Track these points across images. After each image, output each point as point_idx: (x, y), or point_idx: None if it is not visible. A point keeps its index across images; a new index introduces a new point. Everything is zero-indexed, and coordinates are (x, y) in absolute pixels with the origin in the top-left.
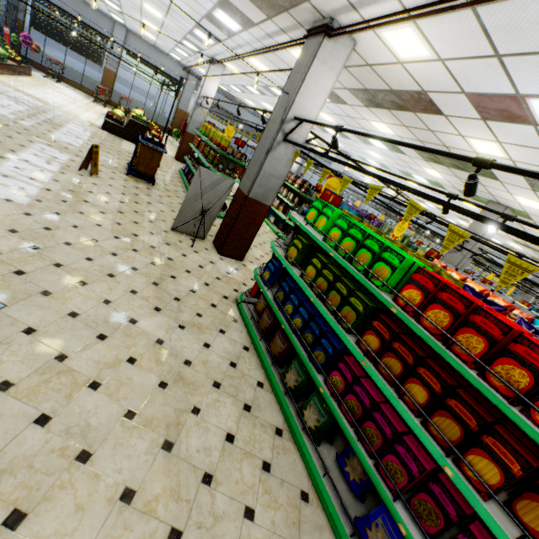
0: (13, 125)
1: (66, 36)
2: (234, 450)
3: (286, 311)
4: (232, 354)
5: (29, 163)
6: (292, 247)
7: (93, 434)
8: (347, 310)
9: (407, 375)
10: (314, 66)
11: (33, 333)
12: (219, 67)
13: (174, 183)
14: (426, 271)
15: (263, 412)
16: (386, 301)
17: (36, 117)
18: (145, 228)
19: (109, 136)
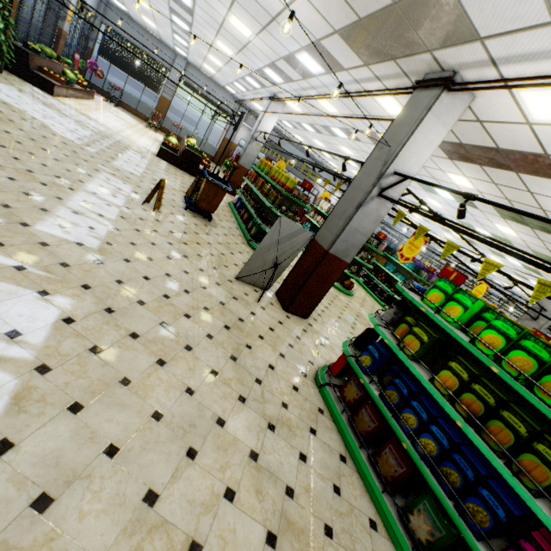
0: (80, 151)
1: (129, 65)
2: None
3: (405, 421)
4: (332, 471)
5: (96, 196)
6: (411, 335)
7: None
8: (531, 460)
9: None
10: (426, 120)
11: (115, 455)
12: (279, 104)
13: (227, 218)
14: None
15: None
16: None
17: (100, 143)
18: (211, 277)
19: (164, 163)
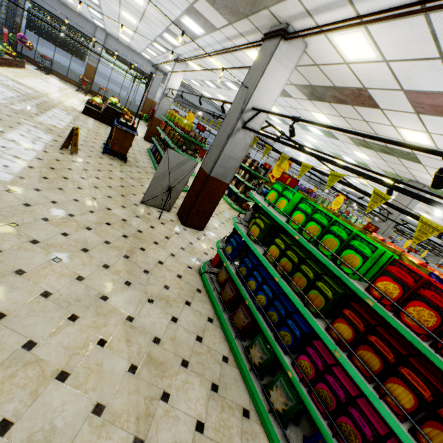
0: (4, 108)
1: (55, 37)
2: (204, 441)
3: (249, 286)
4: (198, 328)
5: (15, 143)
6: (254, 225)
7: (57, 440)
8: (314, 294)
9: (385, 371)
10: (271, 65)
11: (2, 319)
12: (183, 65)
13: (143, 160)
14: (403, 264)
15: (229, 391)
16: (359, 291)
17: (26, 102)
18: (117, 202)
19: (89, 119)
